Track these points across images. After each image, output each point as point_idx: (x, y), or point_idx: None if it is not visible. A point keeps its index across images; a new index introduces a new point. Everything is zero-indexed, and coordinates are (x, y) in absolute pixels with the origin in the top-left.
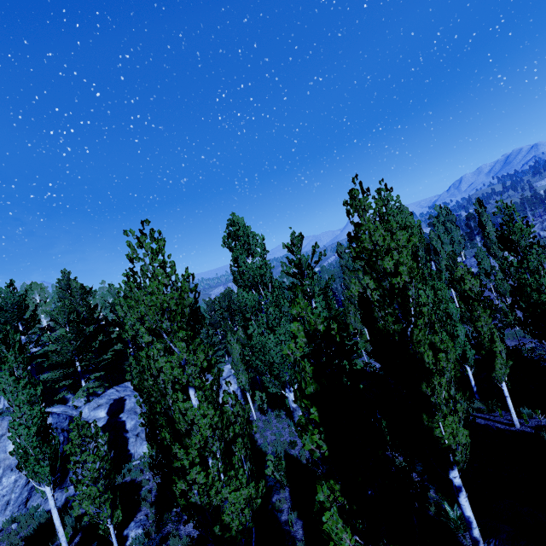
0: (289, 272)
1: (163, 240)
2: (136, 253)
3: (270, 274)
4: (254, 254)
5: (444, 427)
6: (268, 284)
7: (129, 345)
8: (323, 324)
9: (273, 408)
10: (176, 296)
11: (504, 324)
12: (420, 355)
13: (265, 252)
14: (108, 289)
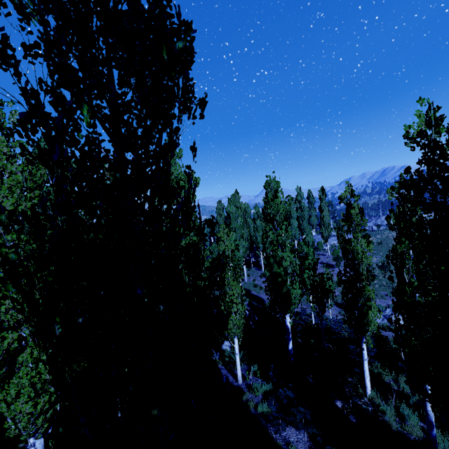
0: None
1: None
2: None
3: None
4: None
5: None
6: None
7: None
8: None
9: None
10: None
11: None
12: None
13: None
14: None
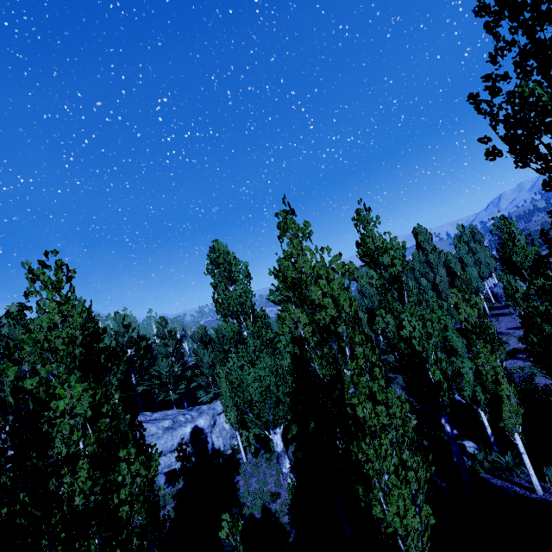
0: (275, 300)
1: (73, 271)
2: (33, 287)
3: (250, 302)
4: (236, 282)
5: (387, 505)
6: (249, 313)
7: (131, 375)
8: (45, 391)
9: (266, 449)
10: (64, 334)
11: None
12: (350, 408)
13: (249, 280)
14: (114, 317)
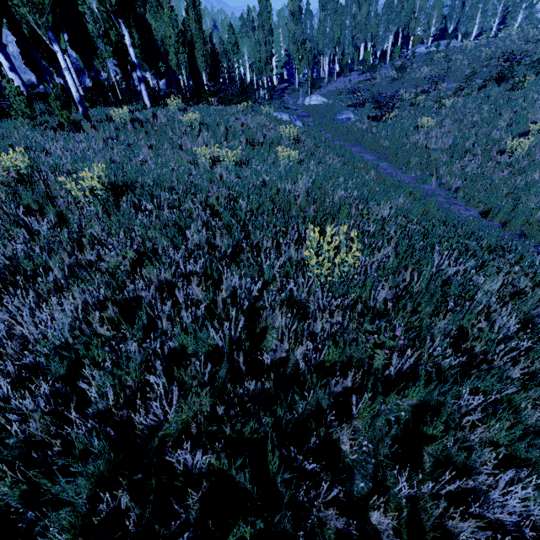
0: None
1: None
2: None
3: None
4: None
5: None
6: None
7: None
8: None
9: None
10: None
11: (310, 90)
12: None
13: None
14: None
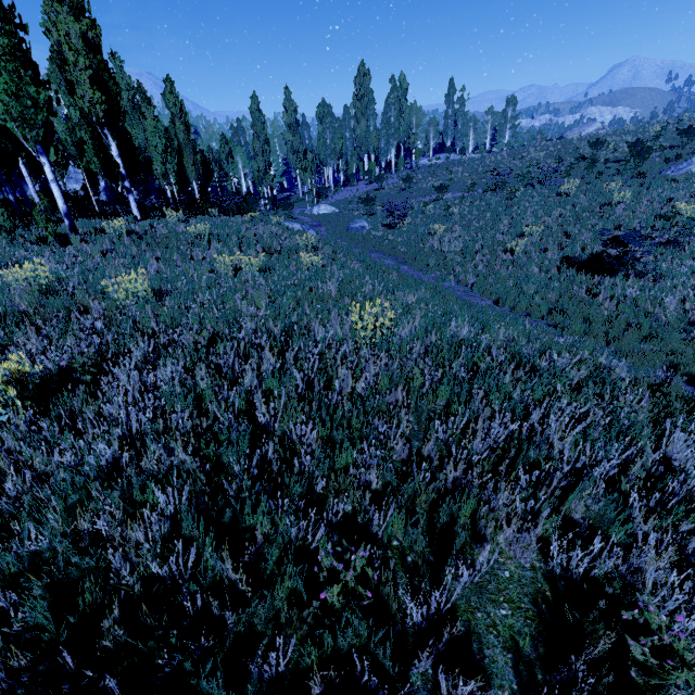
0: None
1: None
2: None
3: None
4: None
5: None
6: None
7: None
8: None
9: None
10: None
11: (317, 200)
12: None
13: None
14: None
